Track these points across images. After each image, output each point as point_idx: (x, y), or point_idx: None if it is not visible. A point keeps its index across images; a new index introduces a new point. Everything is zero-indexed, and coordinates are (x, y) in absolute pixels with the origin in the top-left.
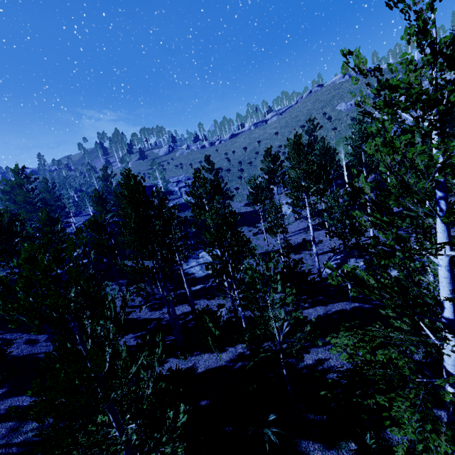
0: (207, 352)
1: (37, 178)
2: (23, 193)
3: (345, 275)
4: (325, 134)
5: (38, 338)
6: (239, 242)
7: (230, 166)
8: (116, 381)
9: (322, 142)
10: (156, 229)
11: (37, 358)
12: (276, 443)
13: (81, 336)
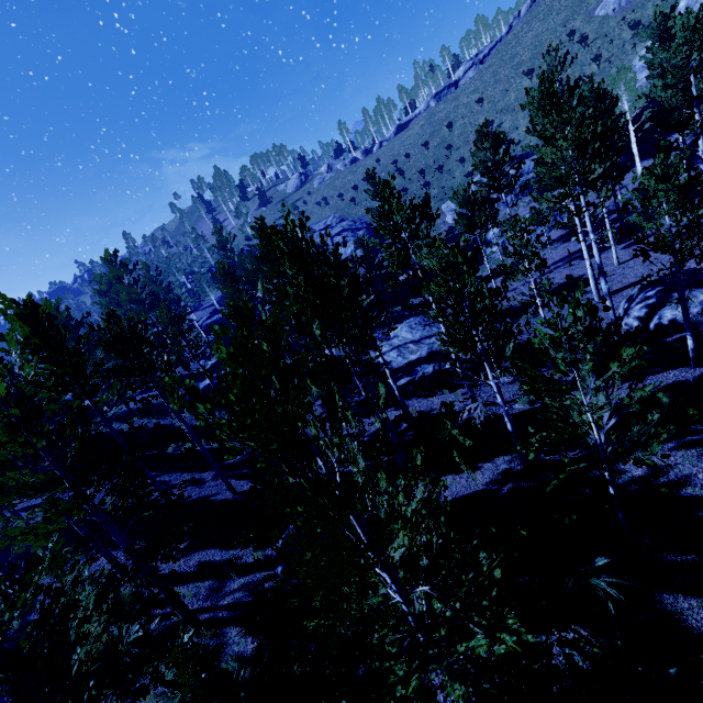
0: (448, 473)
1: (136, 263)
2: (125, 288)
3: (669, 323)
4: (578, 74)
5: (202, 477)
6: (486, 290)
7: (406, 181)
8: (399, 526)
9: (588, 84)
10: (344, 295)
11: (210, 502)
12: (621, 600)
13: (326, 463)
